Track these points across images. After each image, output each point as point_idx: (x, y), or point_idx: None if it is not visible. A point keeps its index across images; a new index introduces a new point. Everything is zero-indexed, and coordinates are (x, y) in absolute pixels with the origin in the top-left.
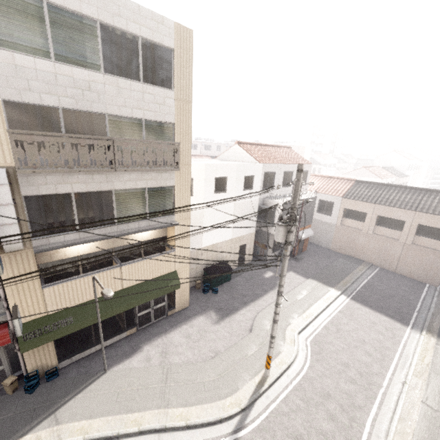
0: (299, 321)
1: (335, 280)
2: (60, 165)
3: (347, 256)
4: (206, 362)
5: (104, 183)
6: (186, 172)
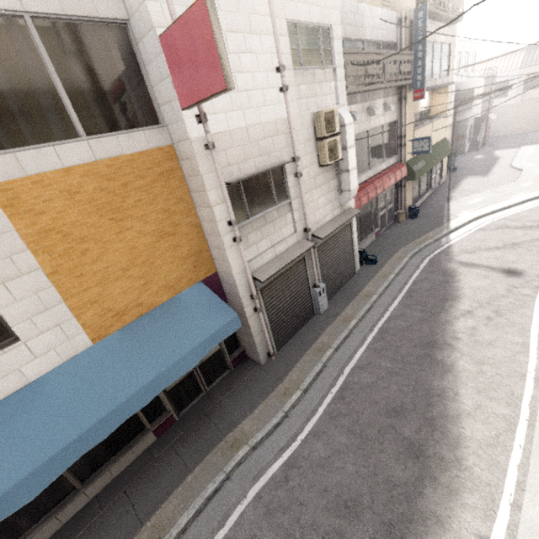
0: None
1: None
2: (436, 5)
3: (534, 132)
4: (514, 183)
5: (433, 34)
6: (454, 29)
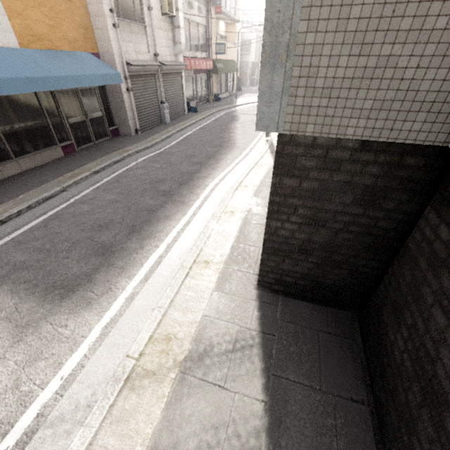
0: None
1: None
2: None
3: None
4: None
5: None
6: None
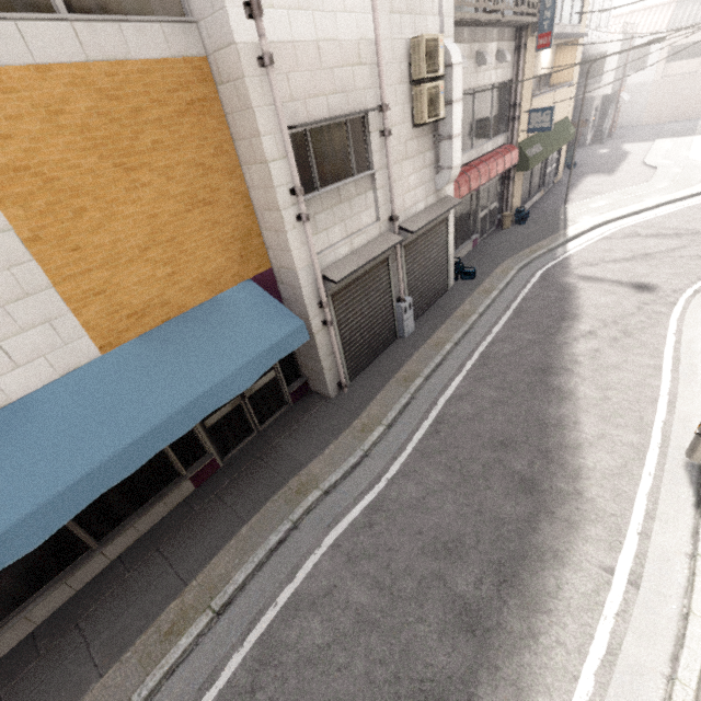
0: (694, 153)
1: (687, 133)
2: None
3: (672, 122)
4: (647, 183)
5: None
6: None
